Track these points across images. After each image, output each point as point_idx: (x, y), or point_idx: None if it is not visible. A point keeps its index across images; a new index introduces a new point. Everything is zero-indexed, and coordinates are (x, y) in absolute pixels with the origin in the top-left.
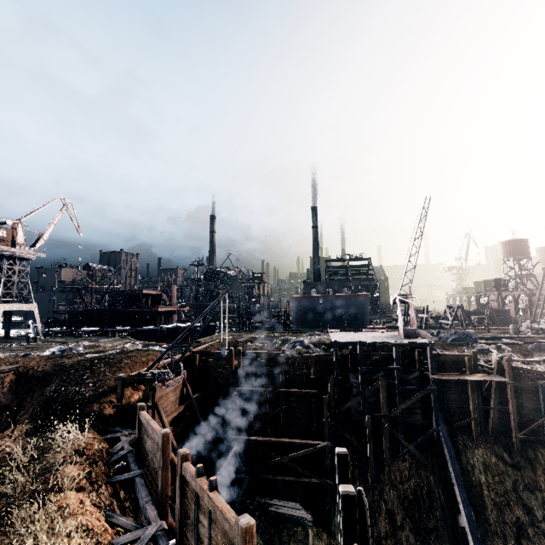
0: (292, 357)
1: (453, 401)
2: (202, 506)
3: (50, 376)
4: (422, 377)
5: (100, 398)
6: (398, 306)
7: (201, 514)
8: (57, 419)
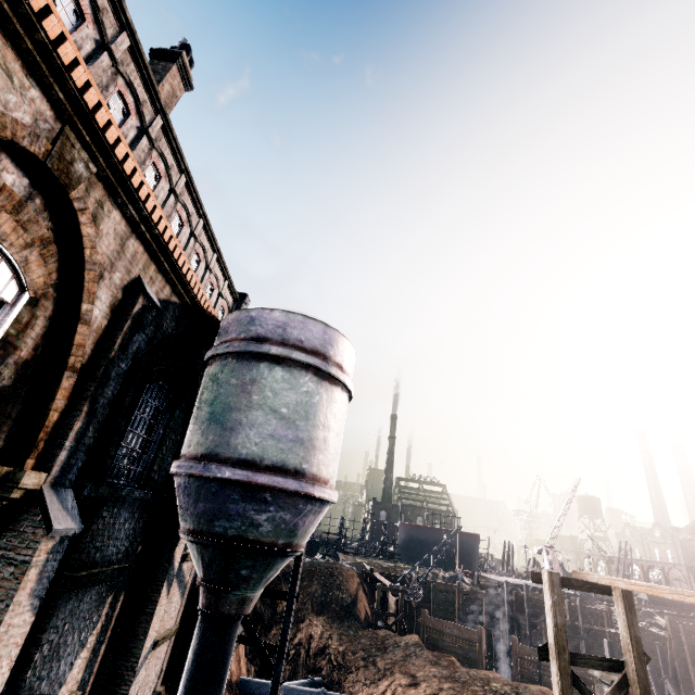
0: (466, 591)
1: (597, 653)
2: (545, 666)
3: (289, 576)
4: (573, 626)
5: (356, 603)
6: (545, 557)
7: (545, 671)
8: (341, 616)
